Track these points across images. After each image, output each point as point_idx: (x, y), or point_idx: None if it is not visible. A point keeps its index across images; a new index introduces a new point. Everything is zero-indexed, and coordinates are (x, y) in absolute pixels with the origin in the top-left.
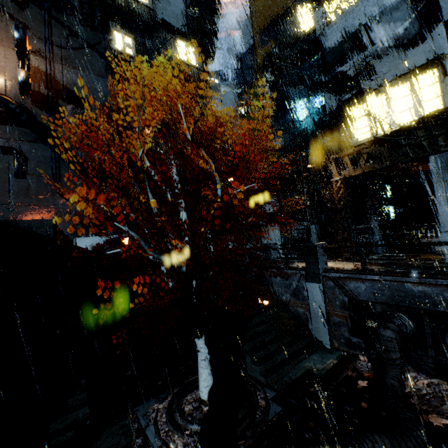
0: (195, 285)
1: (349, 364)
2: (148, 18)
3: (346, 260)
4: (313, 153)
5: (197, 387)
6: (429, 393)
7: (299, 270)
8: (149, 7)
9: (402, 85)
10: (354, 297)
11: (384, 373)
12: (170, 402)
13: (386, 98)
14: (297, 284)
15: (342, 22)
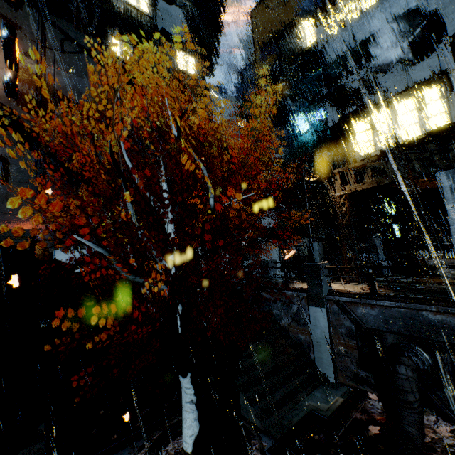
0: (181, 311)
1: (358, 403)
2: (148, 27)
3: (351, 282)
4: (314, 167)
5: (180, 433)
6: (453, 445)
7: (301, 292)
8: (149, 16)
9: (407, 100)
10: (362, 324)
11: (400, 418)
12: (146, 454)
13: (390, 112)
14: (297, 307)
15: (345, 35)
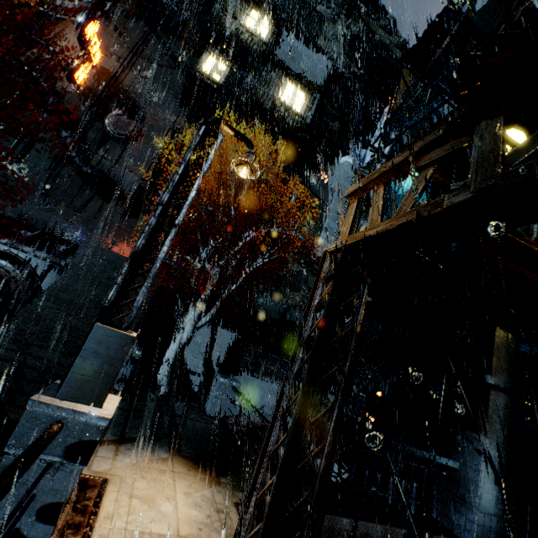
0: None
1: None
2: (256, 50)
3: None
4: None
5: None
6: None
7: None
8: (263, 41)
9: None
10: None
11: None
12: None
13: None
14: None
15: None
